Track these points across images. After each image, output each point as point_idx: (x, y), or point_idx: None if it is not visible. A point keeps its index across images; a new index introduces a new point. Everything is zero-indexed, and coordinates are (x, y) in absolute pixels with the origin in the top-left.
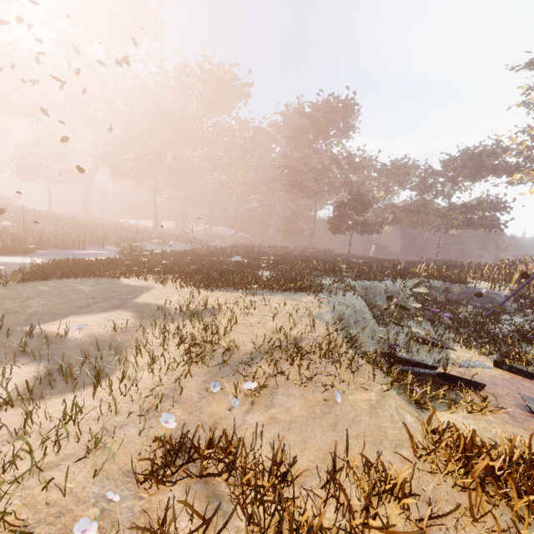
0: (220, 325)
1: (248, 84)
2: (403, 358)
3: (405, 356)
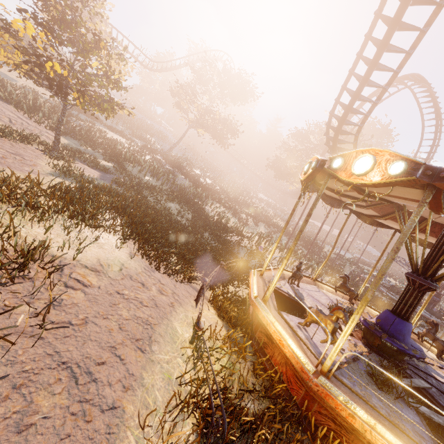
0: None
1: None
2: None
3: None
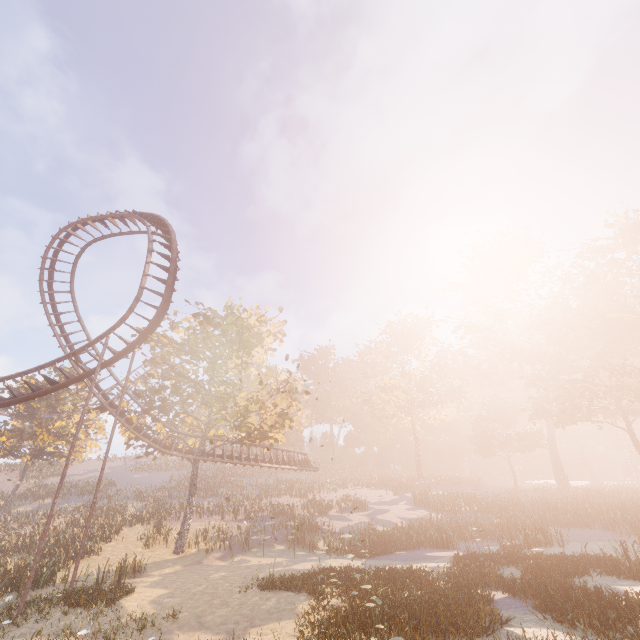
0: None
1: None
2: None
3: None
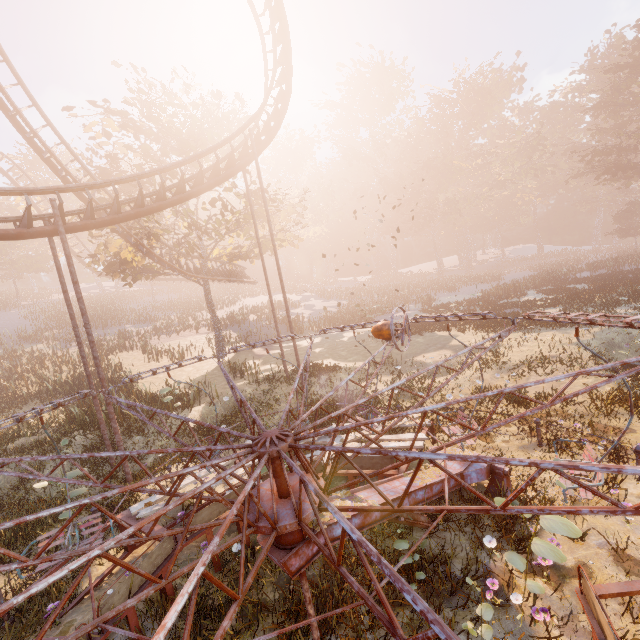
0: (502, 353)
1: (518, 69)
2: (636, 365)
3: (639, 364)
